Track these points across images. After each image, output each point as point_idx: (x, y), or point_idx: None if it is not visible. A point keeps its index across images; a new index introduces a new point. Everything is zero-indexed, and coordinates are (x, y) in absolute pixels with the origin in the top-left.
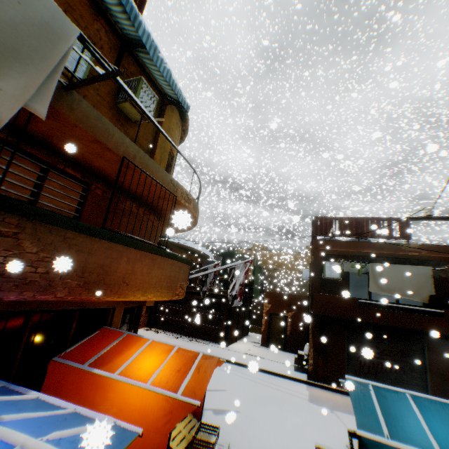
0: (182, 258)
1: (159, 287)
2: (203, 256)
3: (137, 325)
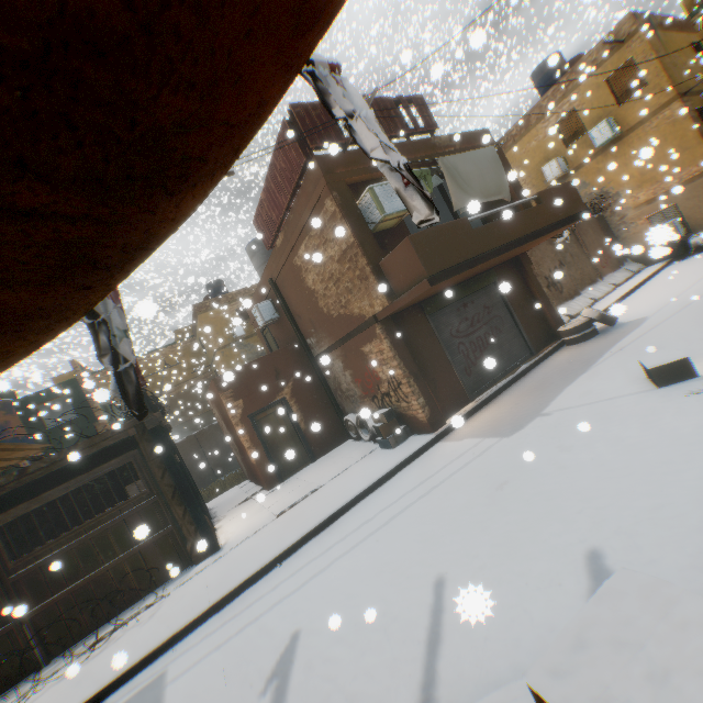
0: None
1: None
2: None
3: None
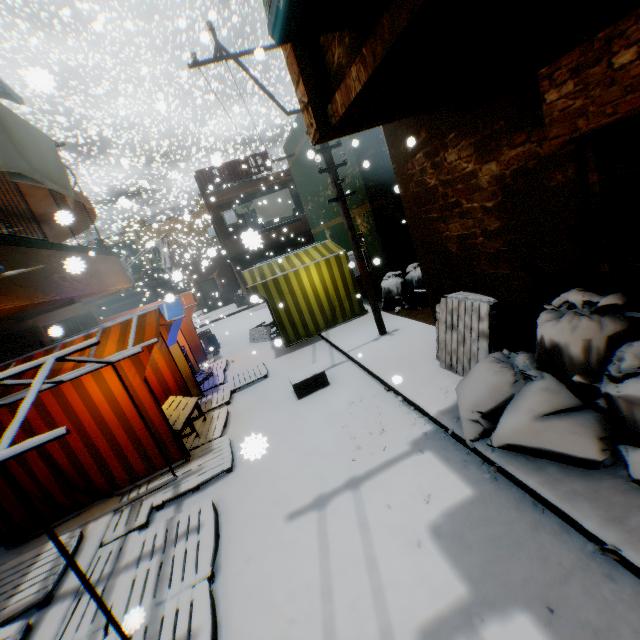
0: (118, 254)
1: (122, 278)
2: None
3: None
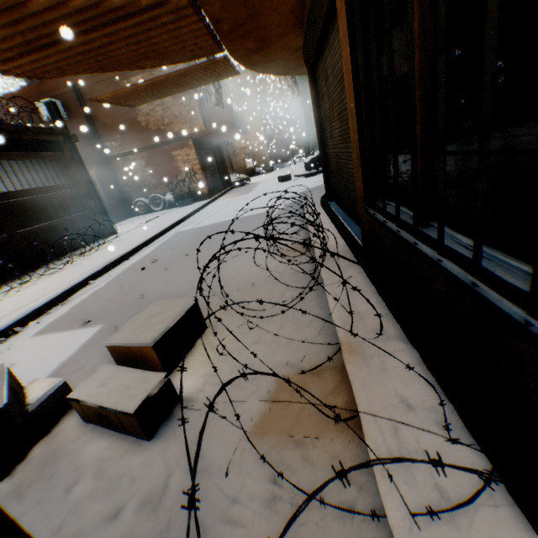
0: None
1: None
2: None
3: None
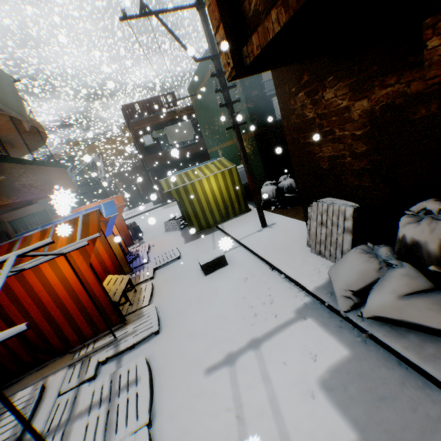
0: (65, 166)
1: (69, 184)
2: None
3: None
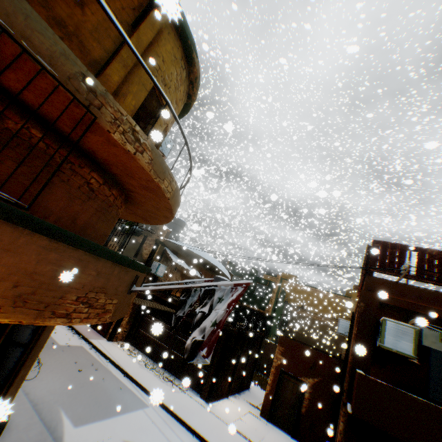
0: (89, 244)
1: None
2: (217, 272)
3: (30, 350)
